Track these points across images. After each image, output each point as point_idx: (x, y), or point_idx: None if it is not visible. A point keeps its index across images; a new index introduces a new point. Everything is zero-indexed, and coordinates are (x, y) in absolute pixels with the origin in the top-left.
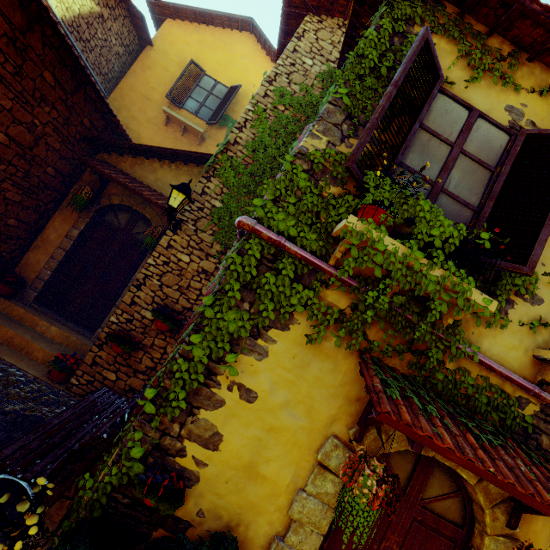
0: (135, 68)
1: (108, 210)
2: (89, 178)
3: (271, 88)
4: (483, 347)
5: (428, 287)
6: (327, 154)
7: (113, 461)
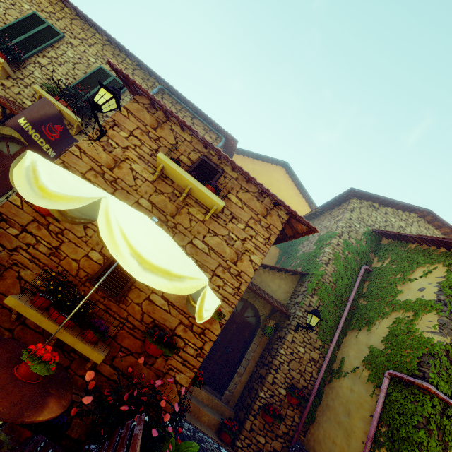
0: None
1: None
2: None
3: (340, 240)
4: None
5: None
6: None
7: None
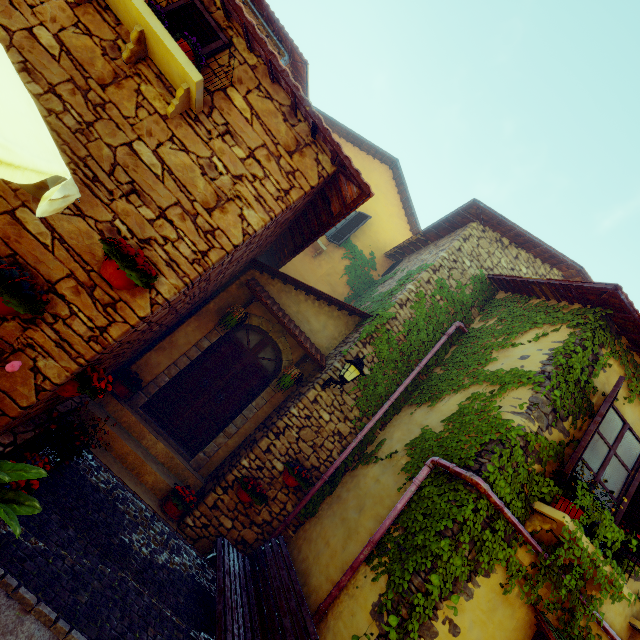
0: None
1: (242, 327)
2: (236, 291)
3: (434, 276)
4: (602, 610)
5: (601, 579)
6: (539, 439)
7: None
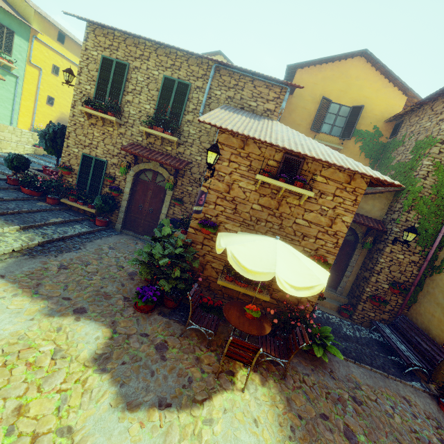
0: (284, 114)
1: None
2: None
3: (443, 146)
4: None
5: None
6: None
7: None
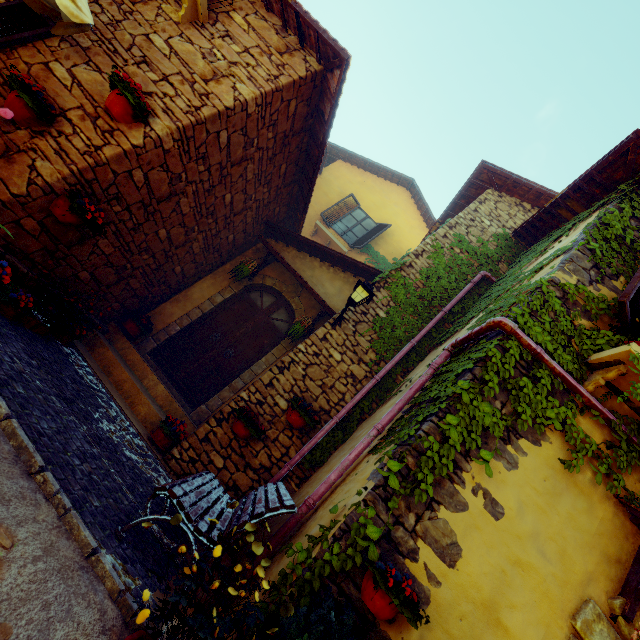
0: None
1: (257, 288)
2: (252, 255)
3: (451, 232)
4: None
5: None
6: (580, 289)
7: (336, 536)
